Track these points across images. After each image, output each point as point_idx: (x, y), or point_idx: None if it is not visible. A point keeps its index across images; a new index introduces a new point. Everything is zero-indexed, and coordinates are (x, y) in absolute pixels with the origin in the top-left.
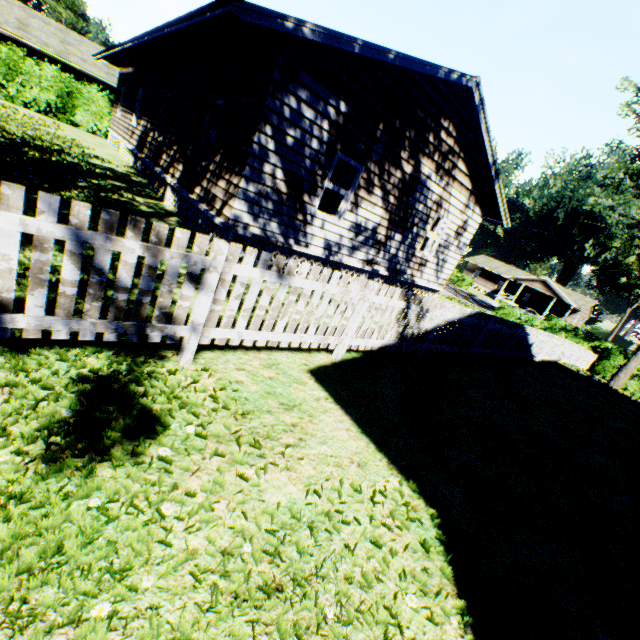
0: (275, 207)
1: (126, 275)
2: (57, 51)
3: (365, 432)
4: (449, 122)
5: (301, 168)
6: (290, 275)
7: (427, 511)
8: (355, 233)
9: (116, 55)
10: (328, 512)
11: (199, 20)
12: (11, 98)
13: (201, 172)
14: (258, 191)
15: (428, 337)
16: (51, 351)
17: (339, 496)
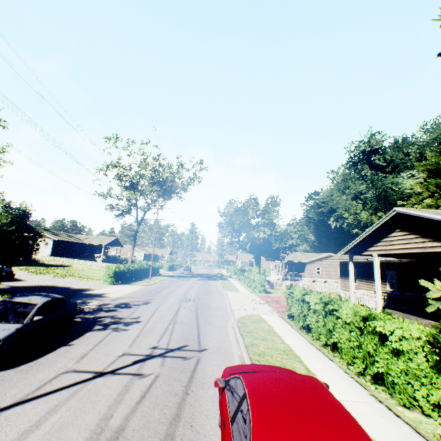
0: None
1: None
2: None
3: None
4: None
5: None
6: None
7: None
8: None
9: None
10: None
11: None
12: None
13: None
14: None
15: None
16: None
17: None
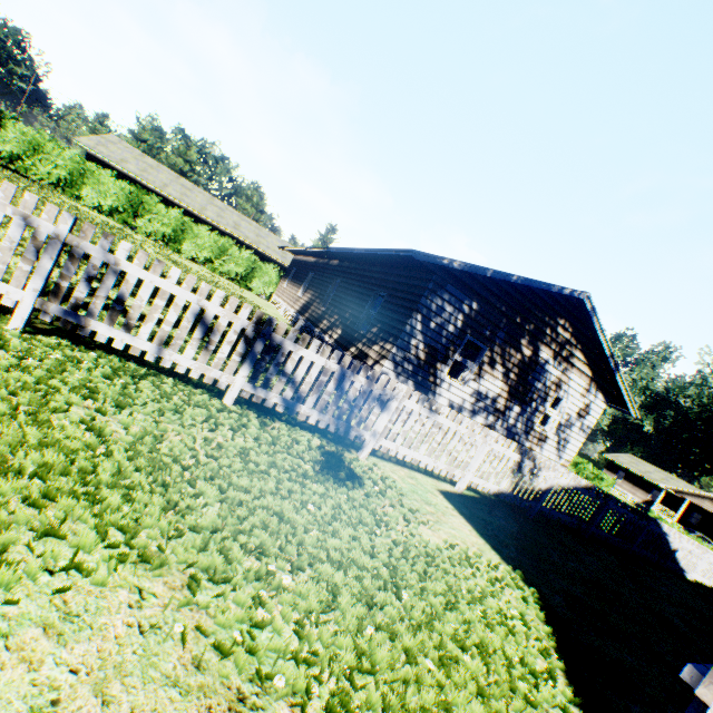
0: (413, 369)
1: (352, 394)
2: (253, 241)
3: (482, 537)
4: (564, 320)
5: (438, 343)
6: (436, 413)
7: (529, 588)
8: (476, 399)
9: (301, 251)
10: (459, 556)
11: (386, 253)
12: (214, 269)
13: (358, 337)
14: (403, 356)
15: (542, 496)
16: (301, 430)
17: (465, 554)
